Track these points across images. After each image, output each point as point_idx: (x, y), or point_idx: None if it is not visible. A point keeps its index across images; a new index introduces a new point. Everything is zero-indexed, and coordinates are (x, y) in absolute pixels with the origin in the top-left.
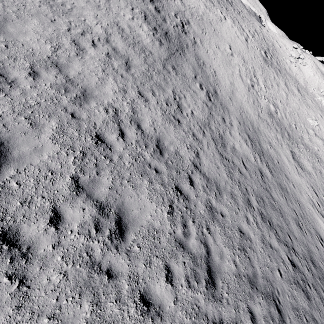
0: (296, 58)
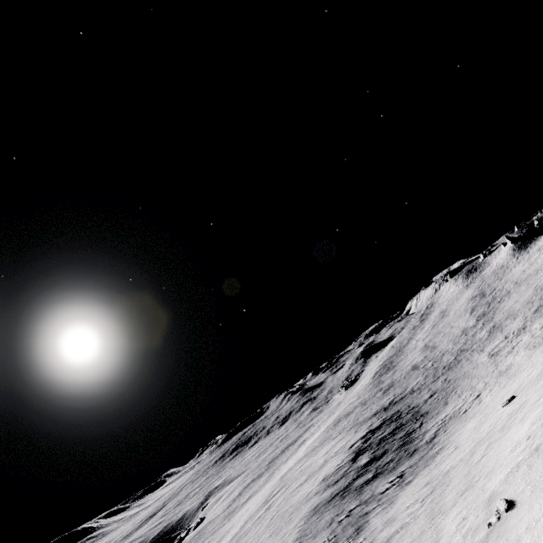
0: None
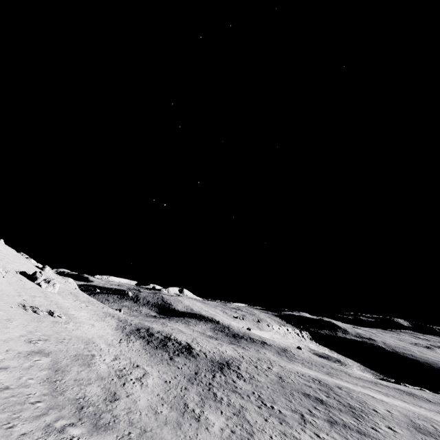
0: None
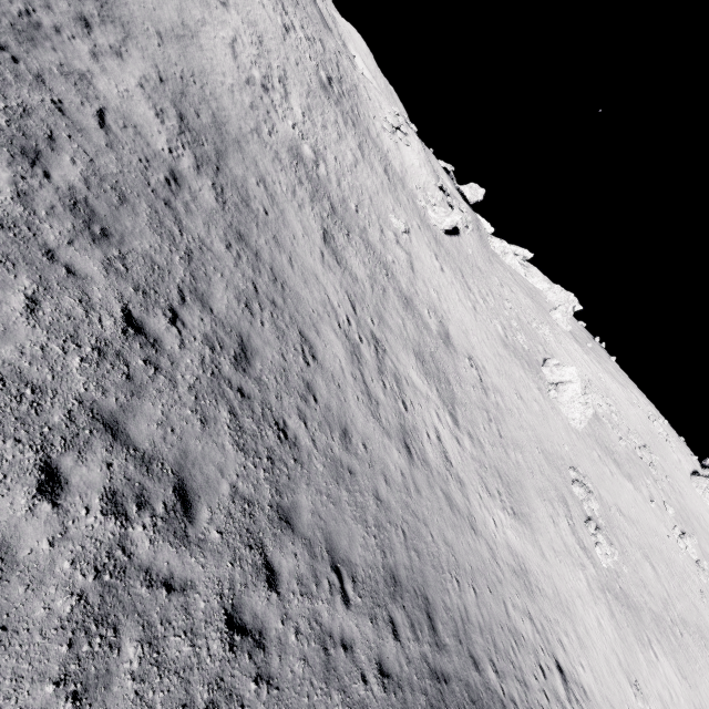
0: (394, 128)
